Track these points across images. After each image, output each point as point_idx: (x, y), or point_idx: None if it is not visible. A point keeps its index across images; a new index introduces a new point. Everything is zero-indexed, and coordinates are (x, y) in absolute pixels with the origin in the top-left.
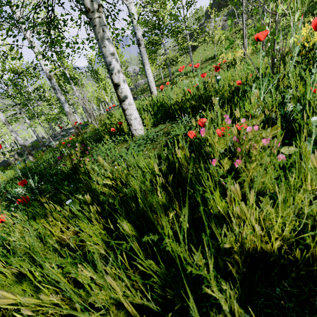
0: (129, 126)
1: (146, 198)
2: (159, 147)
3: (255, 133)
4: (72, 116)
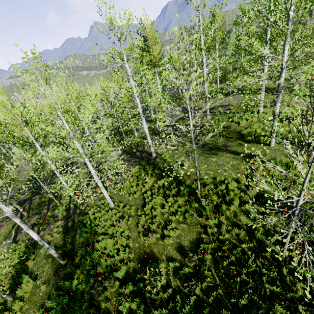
0: (270, 143)
1: (290, 164)
2: (284, 153)
3: (311, 160)
4: (208, 116)
